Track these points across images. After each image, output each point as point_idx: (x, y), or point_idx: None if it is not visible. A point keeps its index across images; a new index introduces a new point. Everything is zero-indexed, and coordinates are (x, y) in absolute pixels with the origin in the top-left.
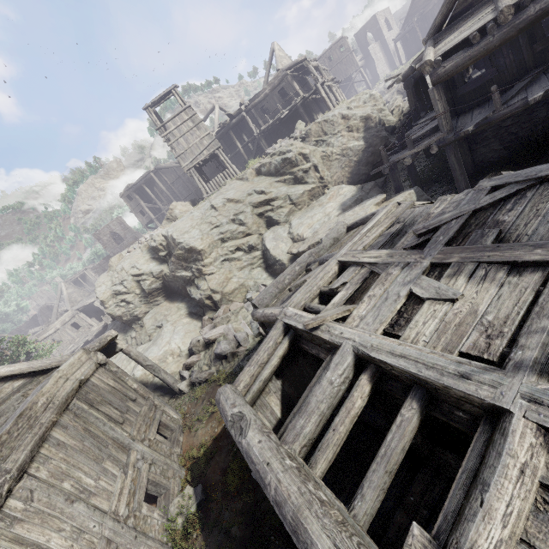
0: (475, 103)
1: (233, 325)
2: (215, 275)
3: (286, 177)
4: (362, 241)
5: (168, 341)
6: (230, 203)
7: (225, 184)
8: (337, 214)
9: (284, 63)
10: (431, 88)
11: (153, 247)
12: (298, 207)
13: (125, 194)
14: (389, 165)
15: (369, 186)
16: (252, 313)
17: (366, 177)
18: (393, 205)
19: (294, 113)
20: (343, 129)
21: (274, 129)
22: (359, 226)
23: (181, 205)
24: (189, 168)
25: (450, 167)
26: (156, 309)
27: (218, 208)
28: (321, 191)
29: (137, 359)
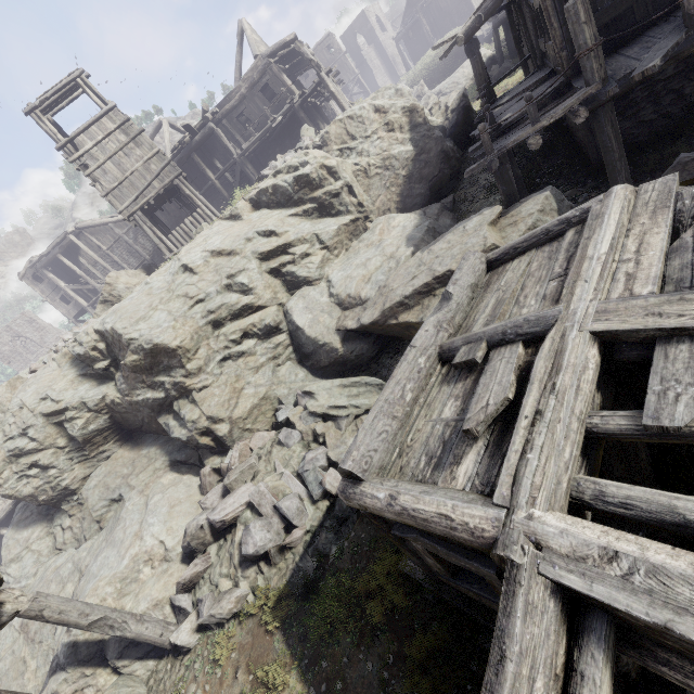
0: (617, 43)
1: (267, 482)
2: (212, 389)
3: (305, 208)
4: (624, 273)
5: (137, 533)
6: (217, 258)
7: (200, 231)
8: (408, 253)
9: (262, 51)
10: (573, 1)
11: (79, 356)
12: (333, 252)
13: (28, 273)
14: (497, 157)
15: (434, 210)
16: (344, 492)
17: (422, 199)
18: (627, 189)
19: (290, 122)
20: (380, 128)
21: (263, 149)
22: (531, 252)
23: (127, 275)
24: (131, 212)
25: (602, 147)
26: (105, 466)
27: (196, 269)
28: (361, 226)
29: (64, 620)
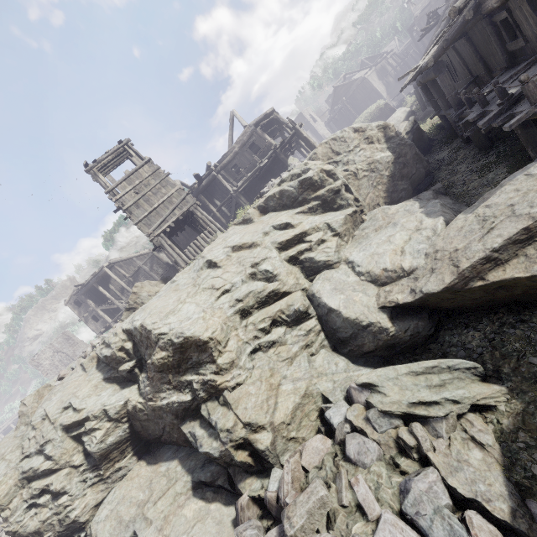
0: None
1: (358, 535)
2: (246, 387)
3: (309, 205)
4: None
5: None
6: (238, 252)
7: (215, 238)
8: (441, 221)
9: None
10: None
11: (105, 357)
12: (343, 239)
13: (72, 299)
14: None
15: (428, 195)
16: None
17: (406, 193)
18: None
19: (271, 166)
20: (361, 142)
21: (251, 187)
22: None
23: (149, 285)
24: (156, 234)
25: None
26: (119, 489)
27: (220, 263)
28: (358, 218)
29: None
